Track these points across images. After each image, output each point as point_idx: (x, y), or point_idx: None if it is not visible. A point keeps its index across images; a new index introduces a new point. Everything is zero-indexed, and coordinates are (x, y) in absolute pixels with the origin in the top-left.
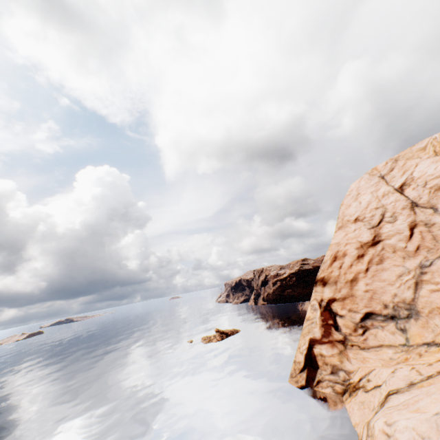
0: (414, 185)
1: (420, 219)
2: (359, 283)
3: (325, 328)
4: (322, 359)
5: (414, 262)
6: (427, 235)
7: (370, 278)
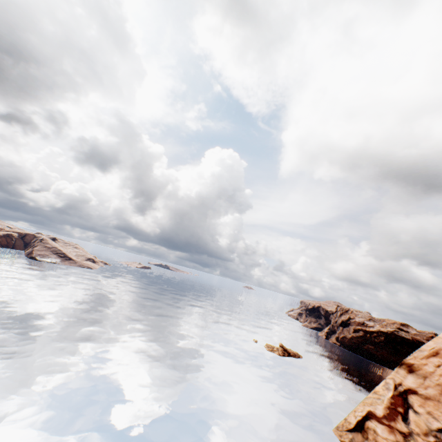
0: None
1: None
2: None
3: (390, 412)
4: (373, 434)
5: None
6: None
7: None
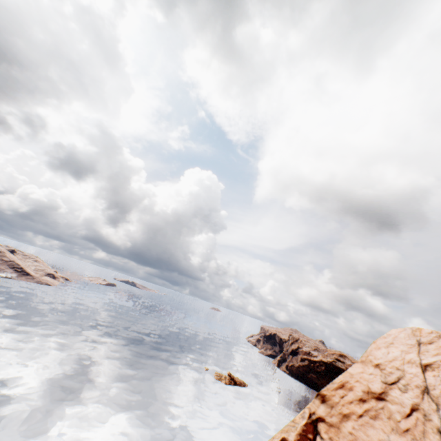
0: (436, 373)
1: (423, 407)
2: (349, 422)
3: (301, 438)
4: None
5: (397, 439)
6: (420, 425)
7: (359, 425)
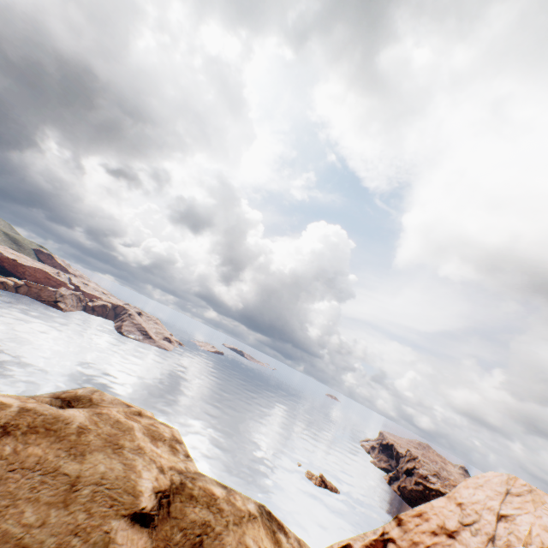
0: (507, 525)
1: None
2: None
3: None
4: None
5: None
6: None
7: None
